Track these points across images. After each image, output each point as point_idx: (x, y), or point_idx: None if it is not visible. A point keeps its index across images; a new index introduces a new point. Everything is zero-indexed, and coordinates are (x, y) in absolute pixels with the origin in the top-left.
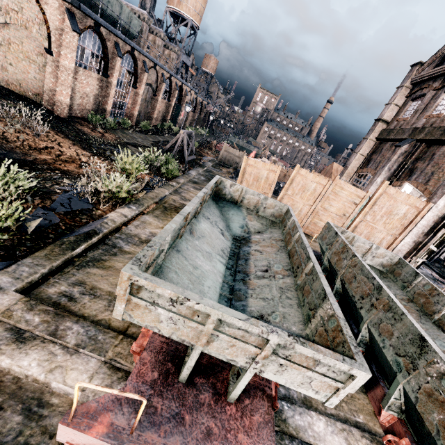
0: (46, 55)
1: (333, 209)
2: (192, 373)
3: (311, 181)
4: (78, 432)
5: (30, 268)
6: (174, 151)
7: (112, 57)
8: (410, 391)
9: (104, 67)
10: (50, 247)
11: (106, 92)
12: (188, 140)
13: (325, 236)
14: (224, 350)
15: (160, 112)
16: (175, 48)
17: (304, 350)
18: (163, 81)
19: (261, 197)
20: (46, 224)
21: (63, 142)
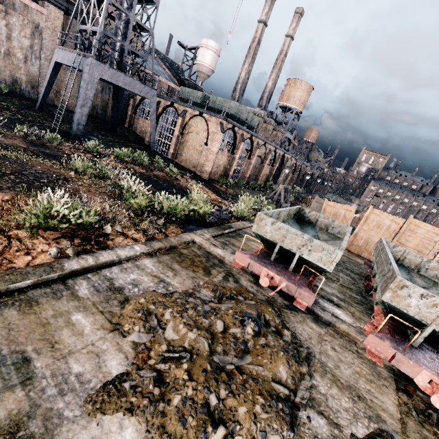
0: (204, 146)
1: (410, 244)
2: (275, 261)
3: (385, 219)
4: (241, 254)
5: (212, 230)
6: (273, 199)
7: (238, 142)
8: (380, 285)
9: (233, 148)
10: (216, 227)
11: (231, 163)
12: (285, 192)
13: (377, 247)
14: (288, 244)
15: (264, 174)
16: (281, 129)
17: (317, 241)
18: (269, 153)
19: (330, 219)
20: (213, 220)
21: (209, 191)
